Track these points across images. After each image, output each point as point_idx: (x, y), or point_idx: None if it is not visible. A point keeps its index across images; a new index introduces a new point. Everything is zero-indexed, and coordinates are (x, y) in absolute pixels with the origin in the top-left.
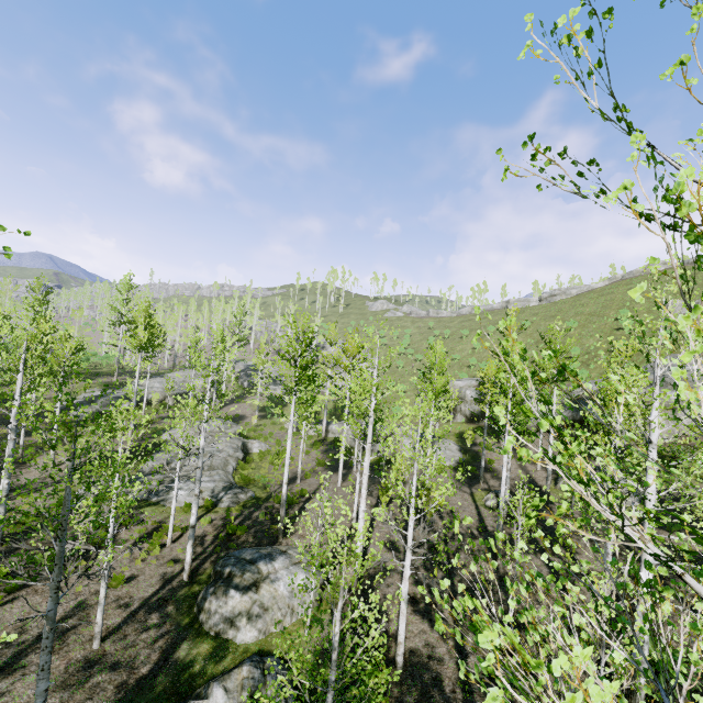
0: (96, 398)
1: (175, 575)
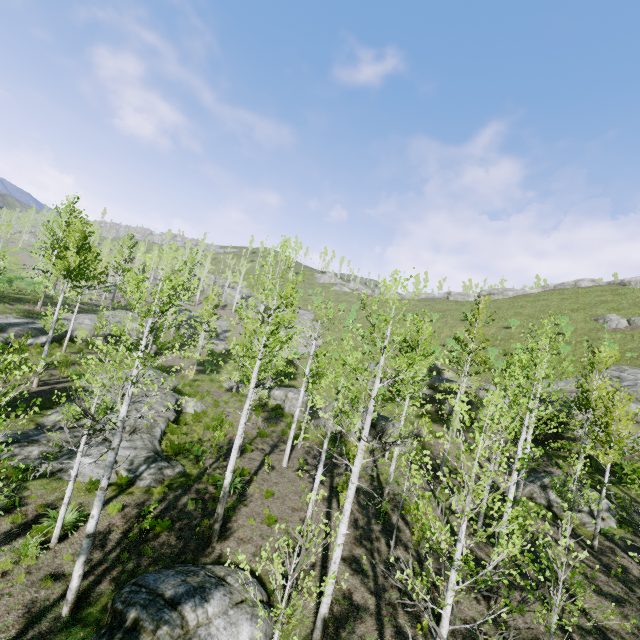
0: (7, 325)
1: (49, 605)
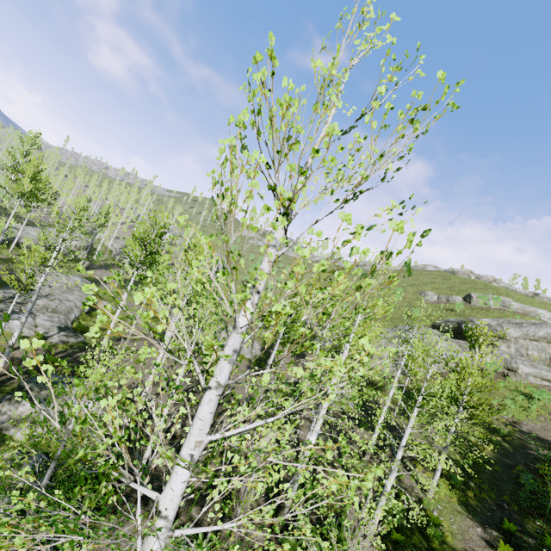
0: None
1: None
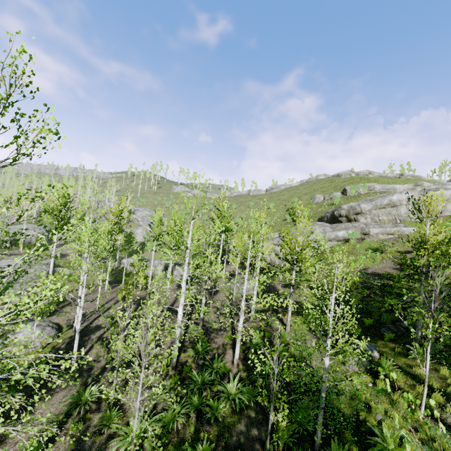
0: None
1: None
